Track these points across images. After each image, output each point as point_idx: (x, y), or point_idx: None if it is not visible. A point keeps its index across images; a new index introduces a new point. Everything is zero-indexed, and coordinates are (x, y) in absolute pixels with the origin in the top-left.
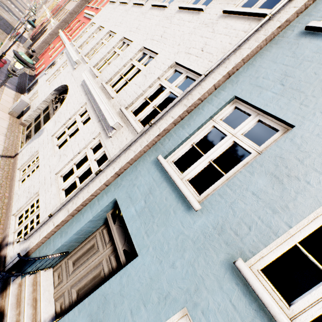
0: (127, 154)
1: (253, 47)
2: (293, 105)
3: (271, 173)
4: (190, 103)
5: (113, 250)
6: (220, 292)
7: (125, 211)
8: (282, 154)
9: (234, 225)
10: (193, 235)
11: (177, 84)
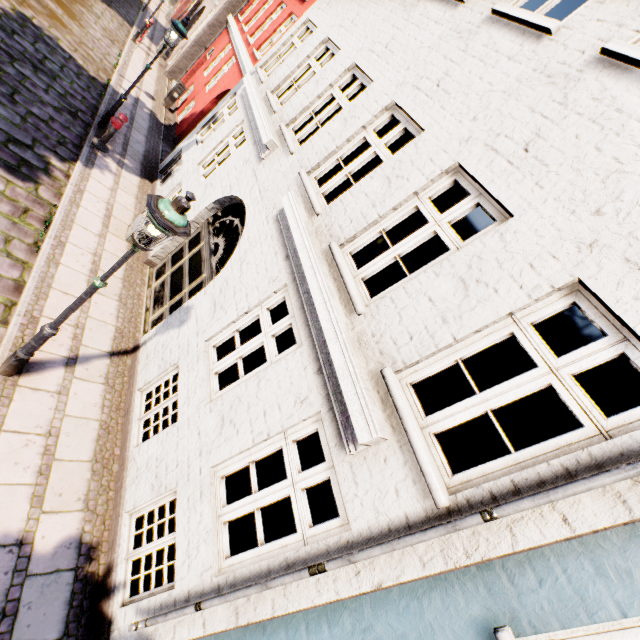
0: (397, 551)
1: None
2: None
3: None
4: None
5: None
6: None
7: None
8: None
9: None
10: None
11: (579, 369)
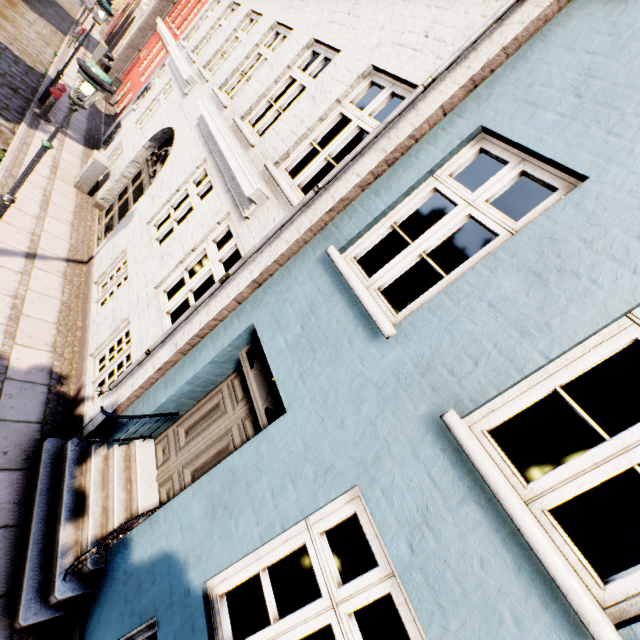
0: (274, 246)
1: (530, 18)
2: (591, 137)
3: (529, 268)
4: (393, 146)
5: (250, 412)
6: (414, 462)
7: (268, 344)
8: (554, 232)
9: (450, 359)
10: (378, 378)
11: (372, 111)
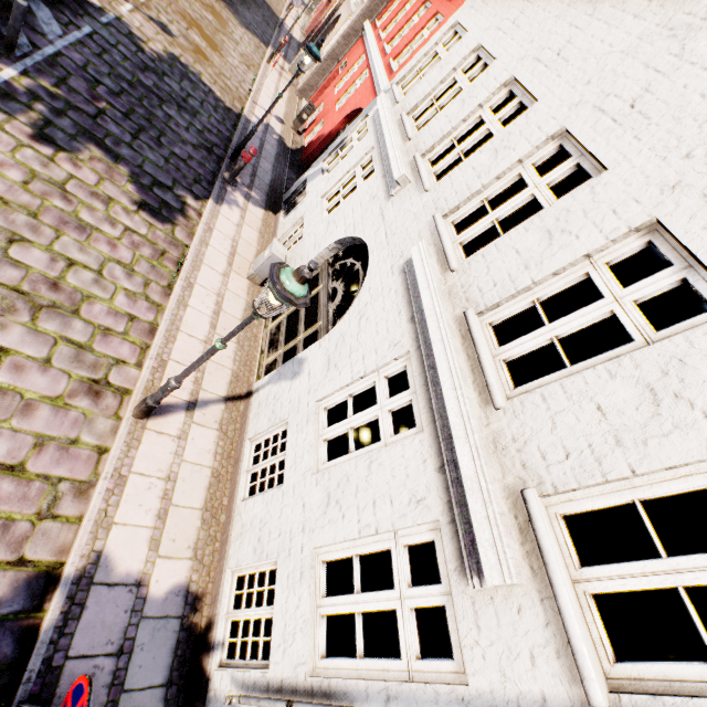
0: None
1: None
2: None
3: None
4: None
5: None
6: None
7: None
8: None
9: None
10: None
11: None
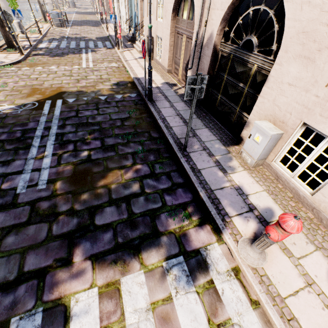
0: None
1: None
2: None
3: None
4: None
5: None
6: None
7: None
8: None
9: None
10: None
11: None
